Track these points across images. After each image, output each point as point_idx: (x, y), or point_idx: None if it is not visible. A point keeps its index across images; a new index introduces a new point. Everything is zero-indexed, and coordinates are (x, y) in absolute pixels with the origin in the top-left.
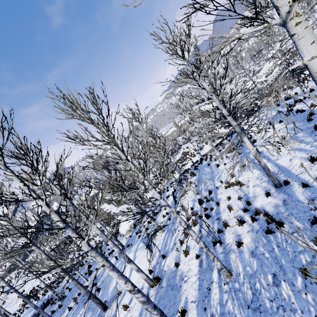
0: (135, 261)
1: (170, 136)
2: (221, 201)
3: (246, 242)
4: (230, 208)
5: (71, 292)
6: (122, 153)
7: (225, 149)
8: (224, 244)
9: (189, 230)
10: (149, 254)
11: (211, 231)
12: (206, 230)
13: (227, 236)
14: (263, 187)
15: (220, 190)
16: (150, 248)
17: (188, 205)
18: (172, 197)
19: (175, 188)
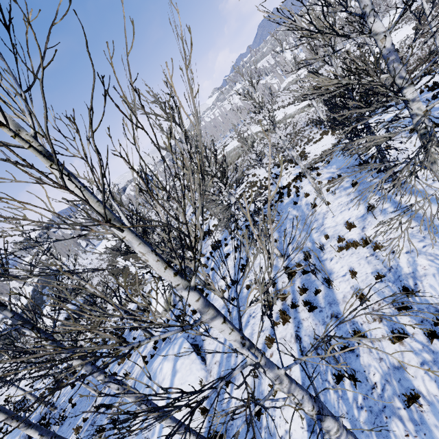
0: (175, 378)
1: (226, 158)
2: (334, 277)
3: (426, 395)
4: (362, 298)
5: (75, 411)
6: (87, 194)
7: (322, 177)
8: (364, 385)
9: (325, 420)
10: (200, 369)
11: (337, 360)
12: (311, 337)
13: (366, 363)
14: (436, 258)
15: (326, 253)
16: (201, 353)
17: (266, 276)
18: (234, 257)
19: (238, 241)
